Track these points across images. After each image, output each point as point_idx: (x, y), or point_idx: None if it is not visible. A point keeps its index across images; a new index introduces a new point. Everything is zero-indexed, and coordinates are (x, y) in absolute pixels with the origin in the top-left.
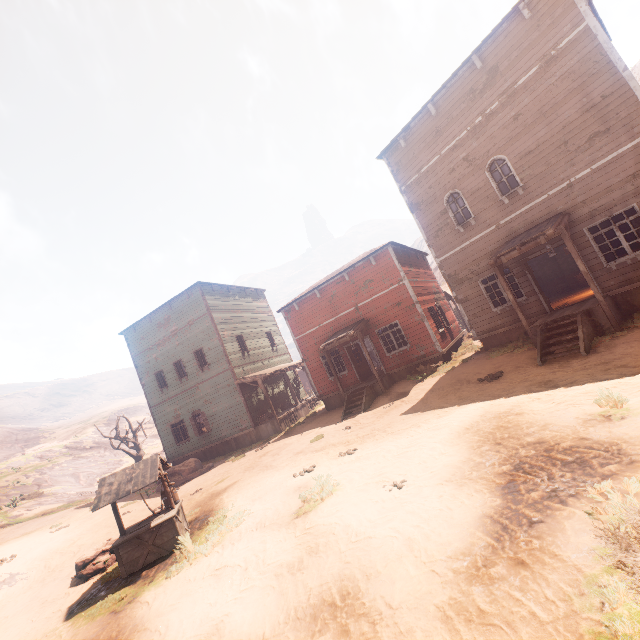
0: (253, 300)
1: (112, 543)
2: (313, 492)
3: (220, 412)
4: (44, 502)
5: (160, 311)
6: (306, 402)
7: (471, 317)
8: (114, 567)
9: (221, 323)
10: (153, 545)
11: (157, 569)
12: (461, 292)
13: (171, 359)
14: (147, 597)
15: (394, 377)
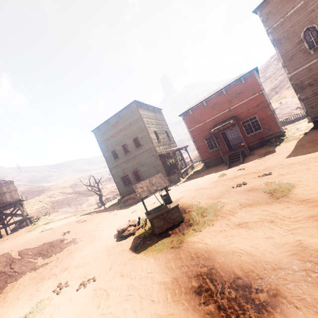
0: (157, 114)
1: (132, 222)
2: (272, 188)
3: (148, 170)
4: (61, 214)
5: (113, 118)
6: (190, 166)
7: (308, 109)
8: (139, 232)
9: (147, 123)
10: (169, 219)
11: (178, 230)
12: (304, 94)
13: (120, 143)
14: (194, 240)
15: (250, 148)
